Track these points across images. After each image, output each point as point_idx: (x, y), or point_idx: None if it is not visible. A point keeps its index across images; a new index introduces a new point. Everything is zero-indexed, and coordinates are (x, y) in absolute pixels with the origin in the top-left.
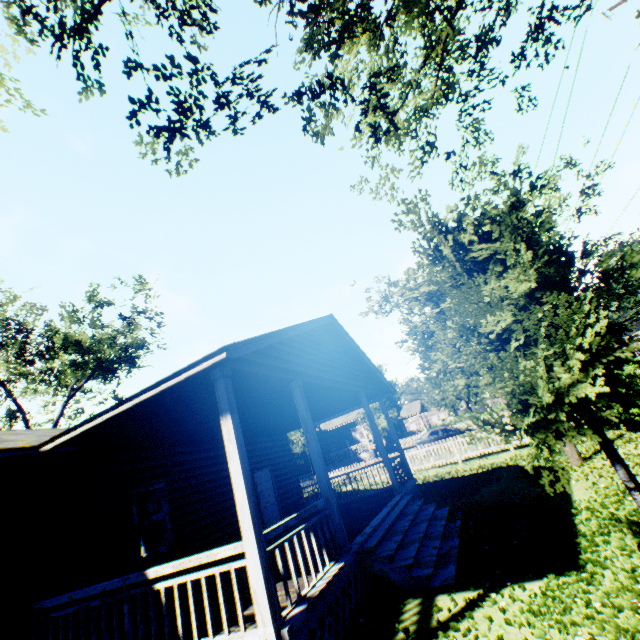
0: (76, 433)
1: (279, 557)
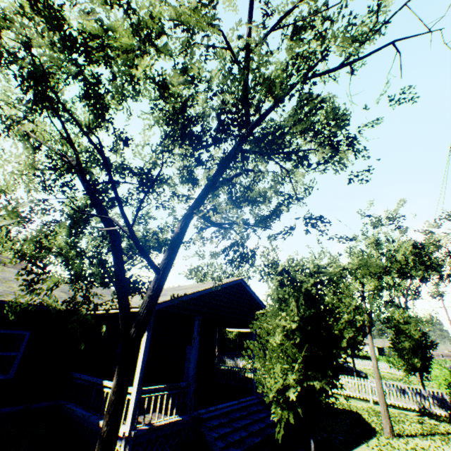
0: (99, 312)
1: (147, 401)
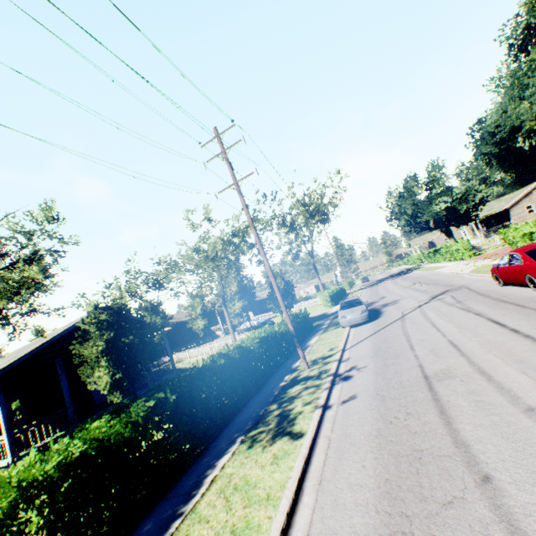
0: None
1: (23, 437)
